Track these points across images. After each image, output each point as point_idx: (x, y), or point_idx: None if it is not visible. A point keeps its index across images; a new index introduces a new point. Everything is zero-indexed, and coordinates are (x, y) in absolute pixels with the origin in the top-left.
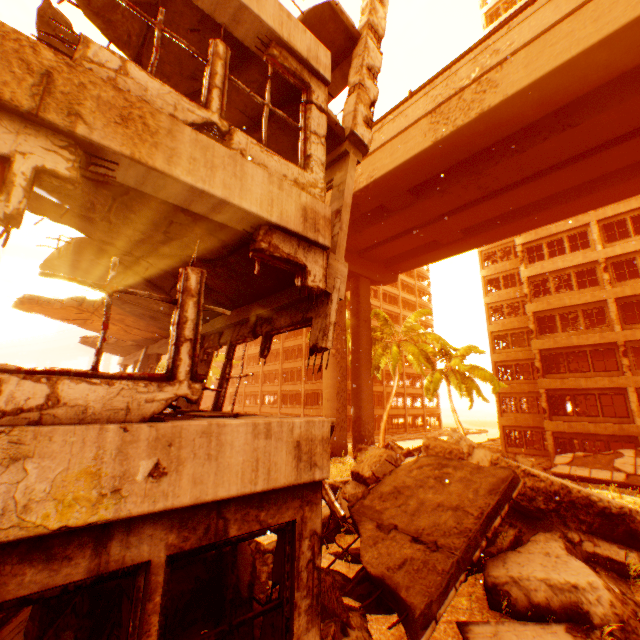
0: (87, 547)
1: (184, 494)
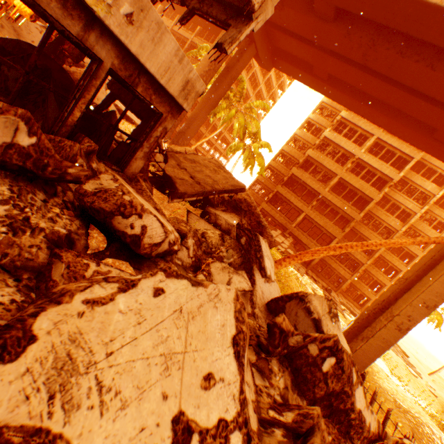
0: (81, 22)
1: (134, 46)
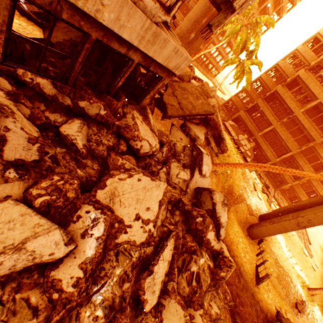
0: (127, 48)
1: (150, 53)
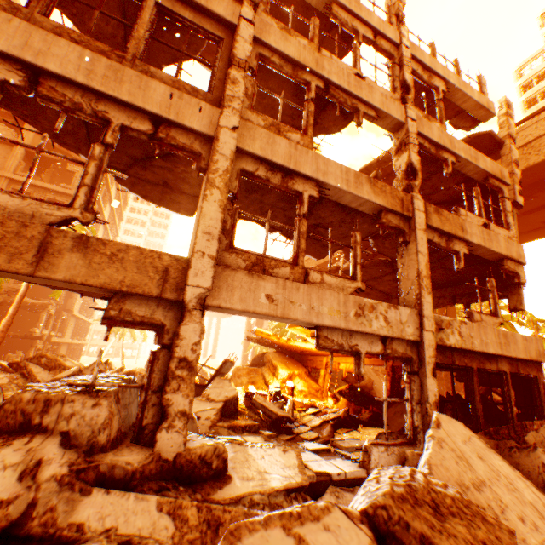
0: (494, 362)
1: (511, 353)
